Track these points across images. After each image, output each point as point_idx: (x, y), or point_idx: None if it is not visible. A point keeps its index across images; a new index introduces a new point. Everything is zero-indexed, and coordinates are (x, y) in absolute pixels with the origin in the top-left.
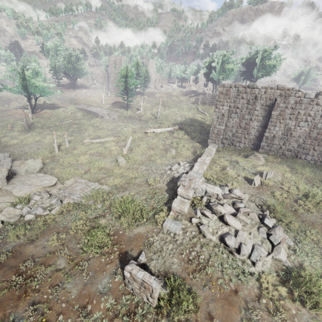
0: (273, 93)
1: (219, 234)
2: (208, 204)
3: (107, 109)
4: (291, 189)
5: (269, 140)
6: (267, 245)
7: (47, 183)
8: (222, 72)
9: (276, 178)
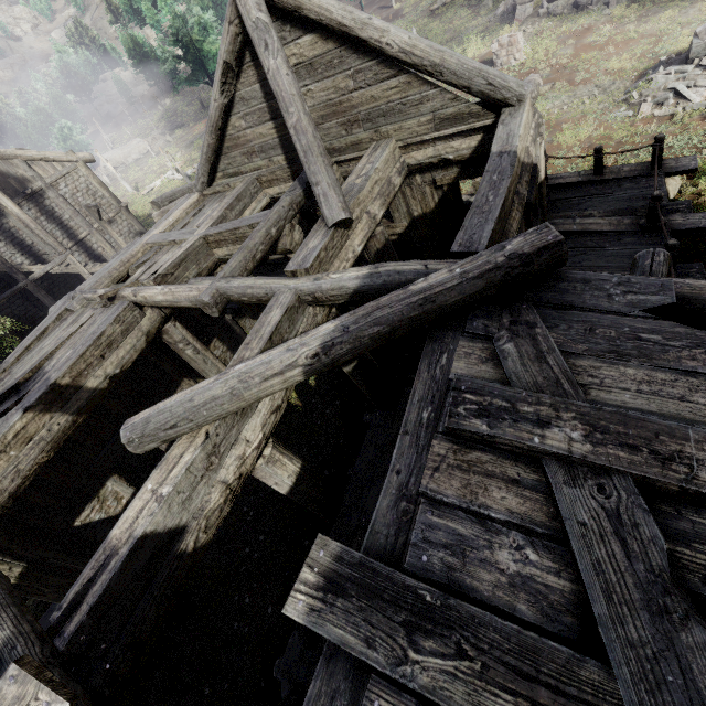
0: None
1: (569, 5)
2: None
3: None
4: None
5: None
6: None
7: None
8: None
9: None
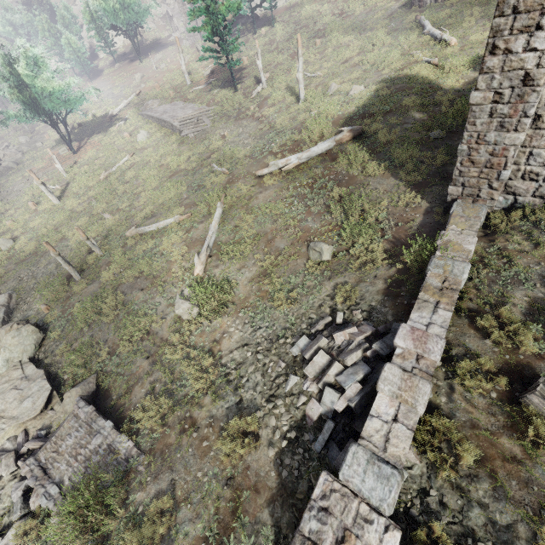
0: None
1: None
2: None
3: (195, 101)
4: None
5: None
6: None
7: (27, 410)
8: None
9: None
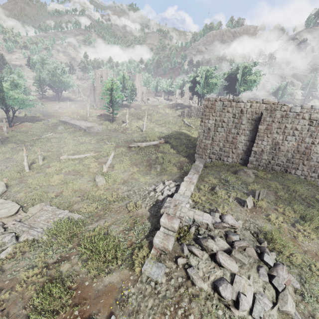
0: (259, 107)
1: (211, 280)
2: (196, 236)
3: (92, 122)
4: (286, 210)
5: (257, 154)
6: (270, 291)
7: (4, 212)
8: (206, 86)
9: (270, 198)
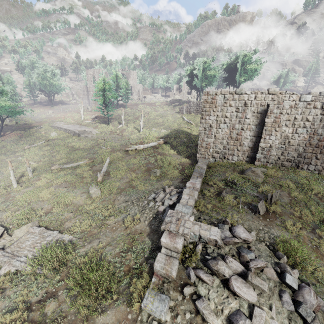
0: (264, 98)
1: (225, 315)
2: (204, 256)
3: (87, 126)
4: (303, 214)
5: (265, 150)
6: (297, 323)
7: None
8: (204, 79)
9: (283, 200)
